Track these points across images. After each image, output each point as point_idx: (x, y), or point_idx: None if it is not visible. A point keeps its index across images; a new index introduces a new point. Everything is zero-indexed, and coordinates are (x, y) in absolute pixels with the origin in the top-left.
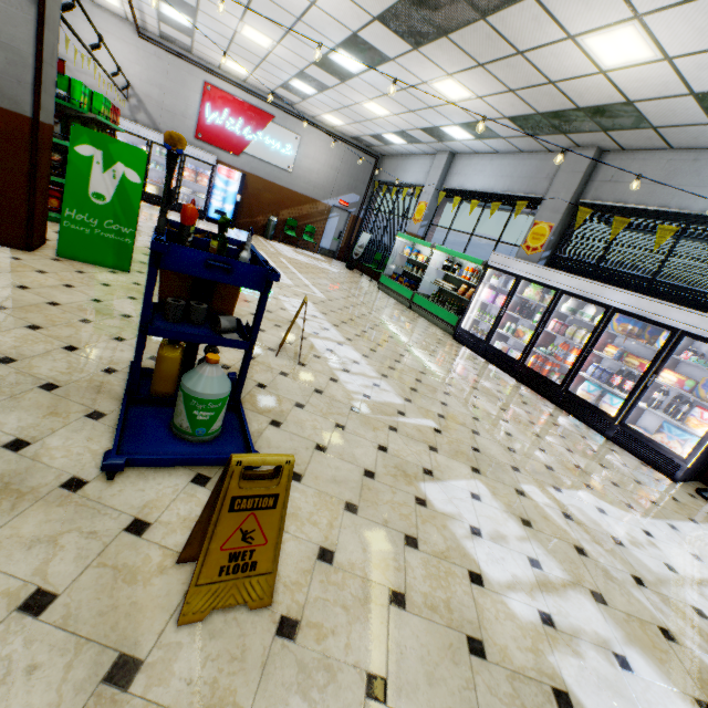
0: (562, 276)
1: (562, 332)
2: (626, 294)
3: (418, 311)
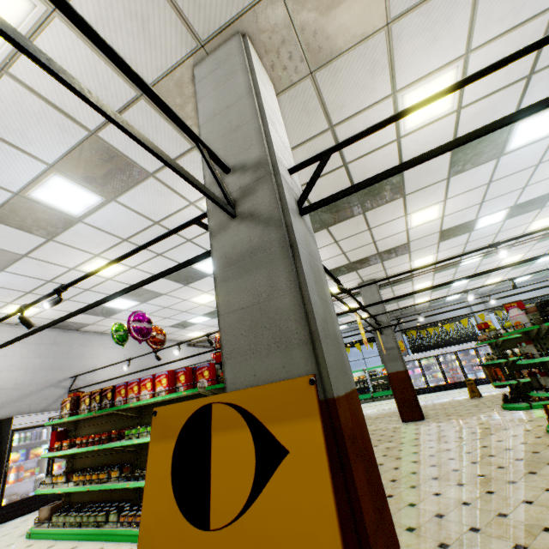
0: (432, 351)
1: (448, 366)
2: (454, 346)
3: (380, 399)
